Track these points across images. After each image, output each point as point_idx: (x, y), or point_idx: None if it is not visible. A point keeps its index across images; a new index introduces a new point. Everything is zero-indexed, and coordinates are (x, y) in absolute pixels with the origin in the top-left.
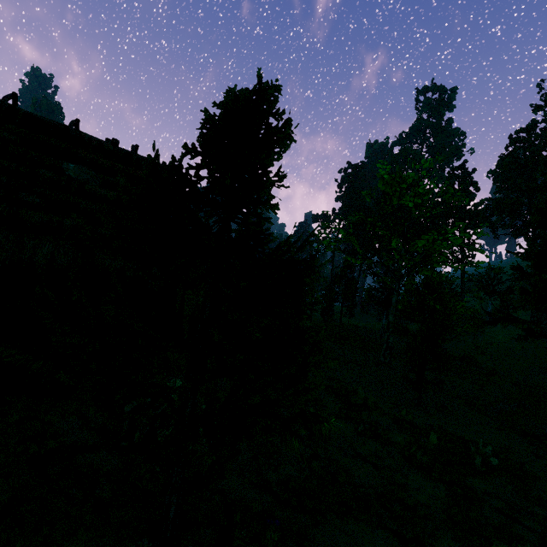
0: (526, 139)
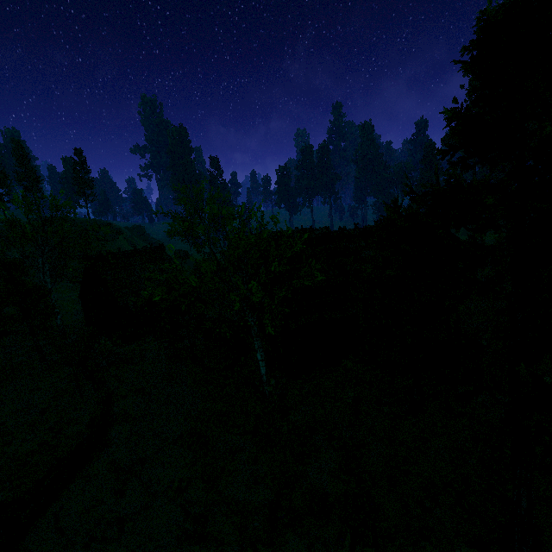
0: None
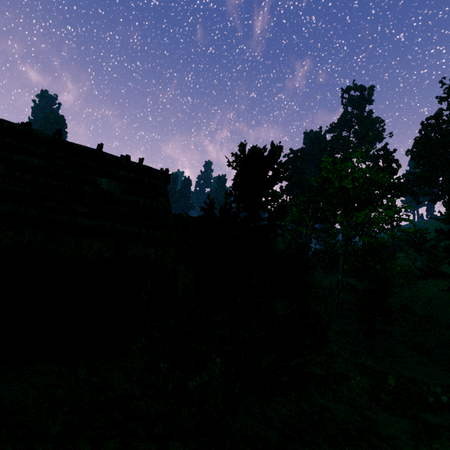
0: (436, 125)
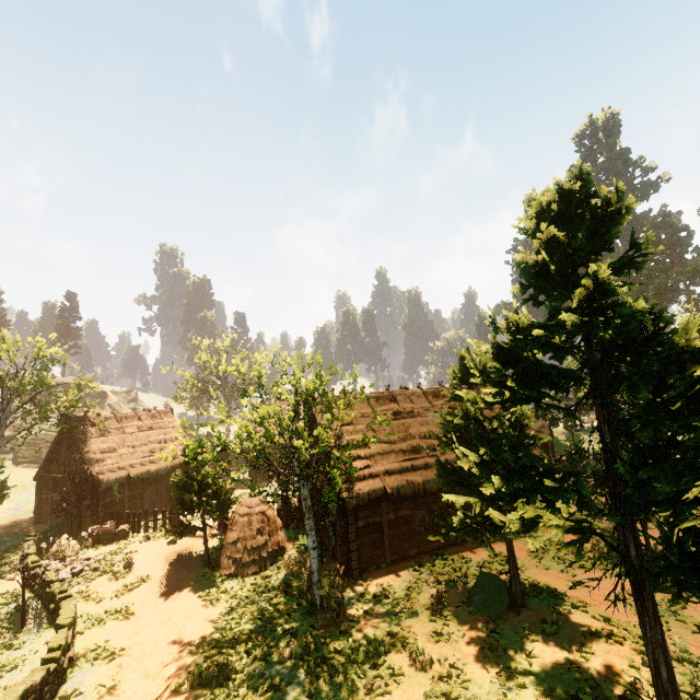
0: None
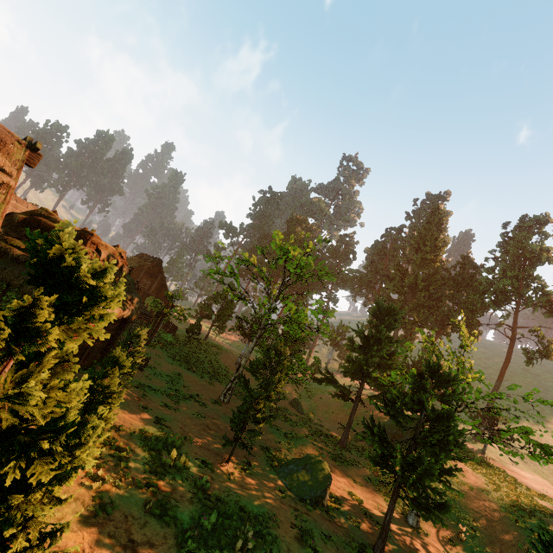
0: (394, 237)
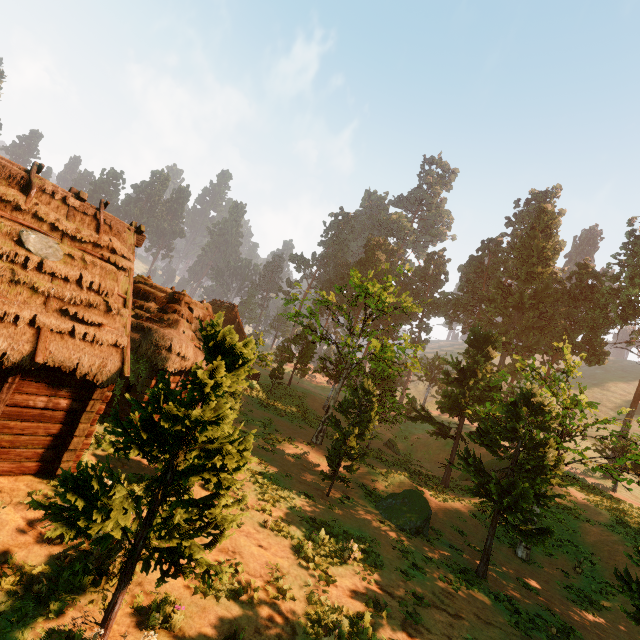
0: (493, 250)
